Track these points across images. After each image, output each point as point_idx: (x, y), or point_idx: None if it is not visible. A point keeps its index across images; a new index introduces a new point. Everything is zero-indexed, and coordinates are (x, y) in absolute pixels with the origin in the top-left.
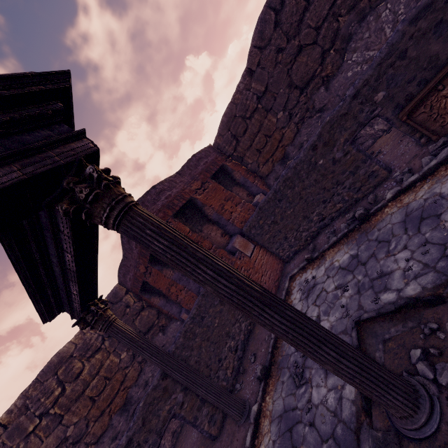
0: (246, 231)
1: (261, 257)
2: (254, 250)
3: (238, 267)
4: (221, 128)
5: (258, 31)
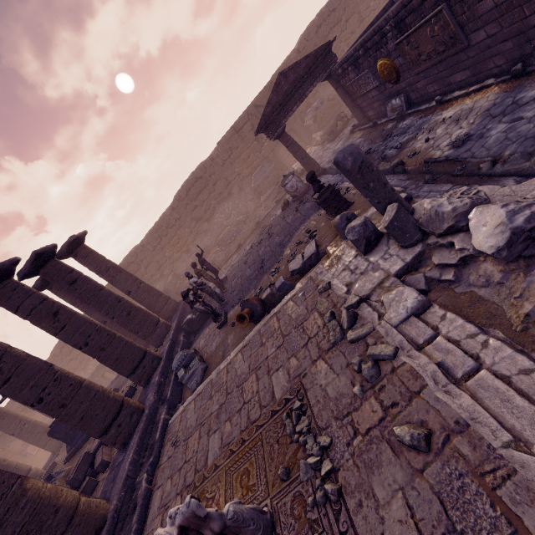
0: None
1: (42, 453)
2: (39, 450)
3: (27, 462)
4: None
5: (53, 352)
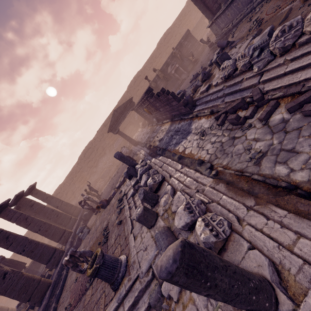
0: (6, 304)
1: None
2: None
3: None
4: None
5: None
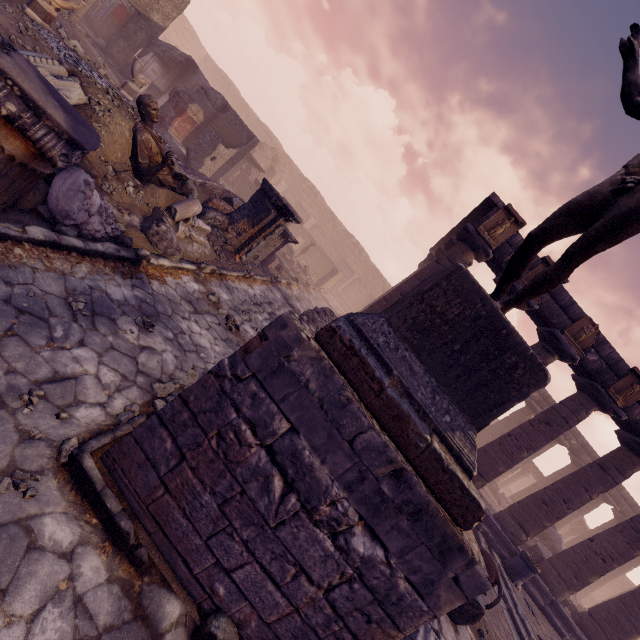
0: None
1: None
2: None
3: None
4: (632, 585)
5: None
